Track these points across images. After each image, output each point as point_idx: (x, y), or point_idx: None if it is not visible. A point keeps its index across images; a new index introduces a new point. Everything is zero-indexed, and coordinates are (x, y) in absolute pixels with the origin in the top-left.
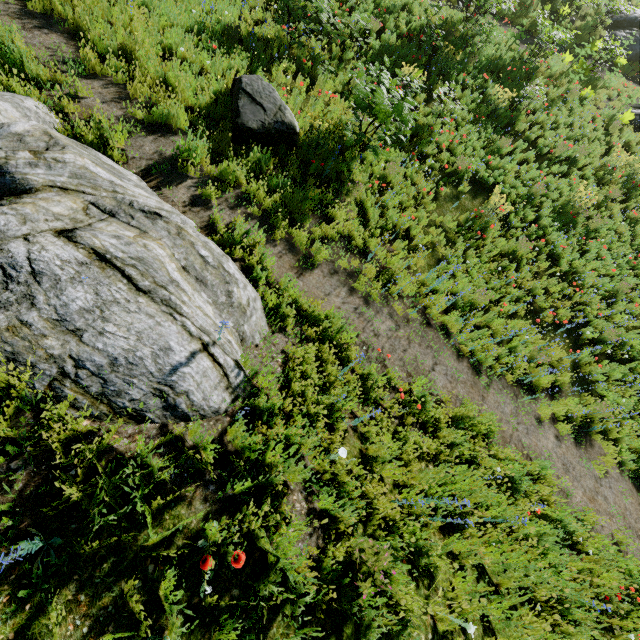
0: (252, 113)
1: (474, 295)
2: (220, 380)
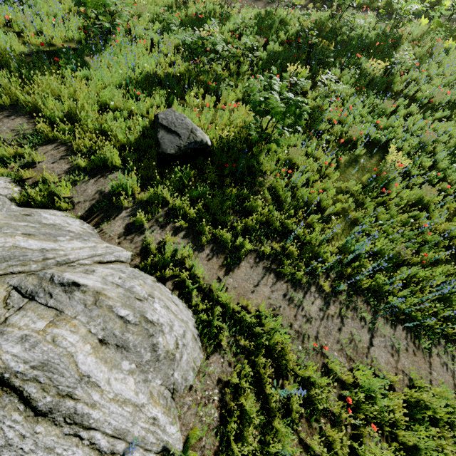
0: (169, 141)
1: (393, 253)
2: None
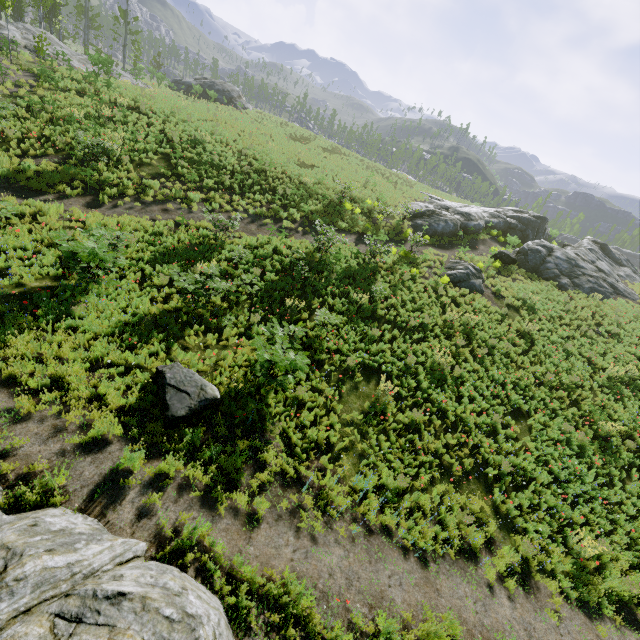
0: (179, 402)
1: (397, 481)
2: None
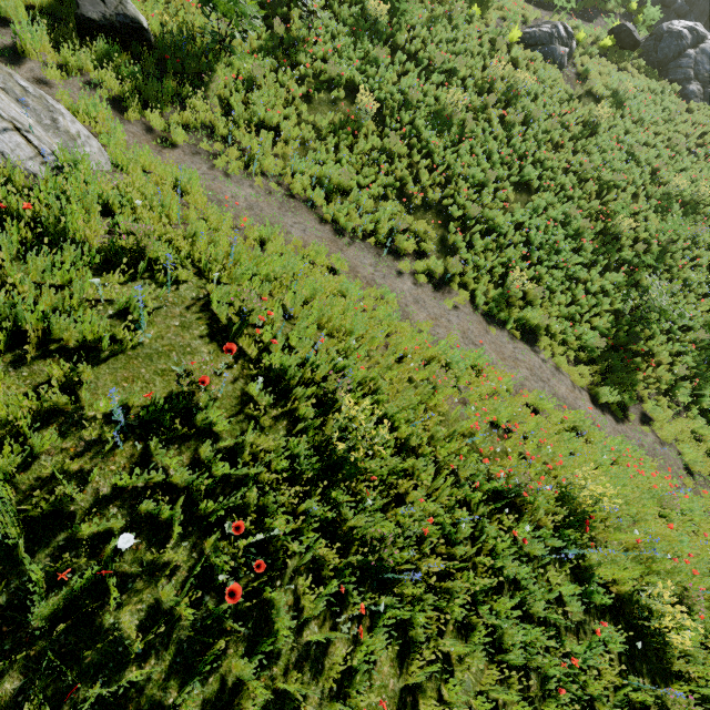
0: (92, 6)
1: (339, 176)
2: (36, 156)
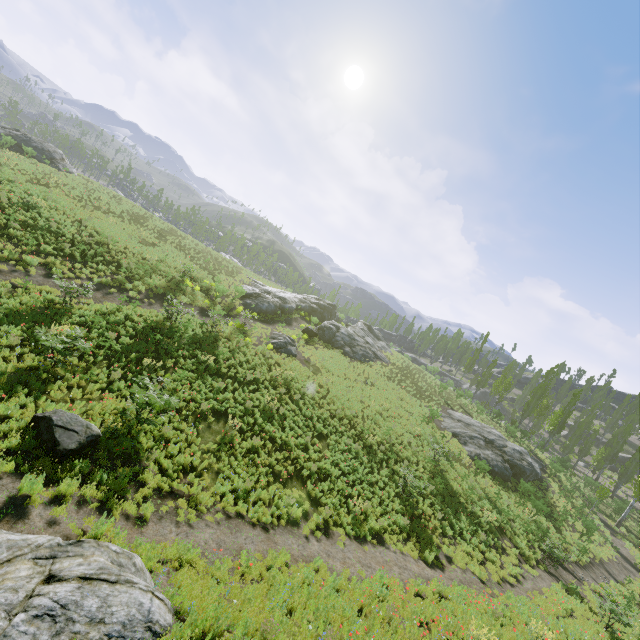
0: (69, 438)
1: (245, 484)
2: (165, 607)
